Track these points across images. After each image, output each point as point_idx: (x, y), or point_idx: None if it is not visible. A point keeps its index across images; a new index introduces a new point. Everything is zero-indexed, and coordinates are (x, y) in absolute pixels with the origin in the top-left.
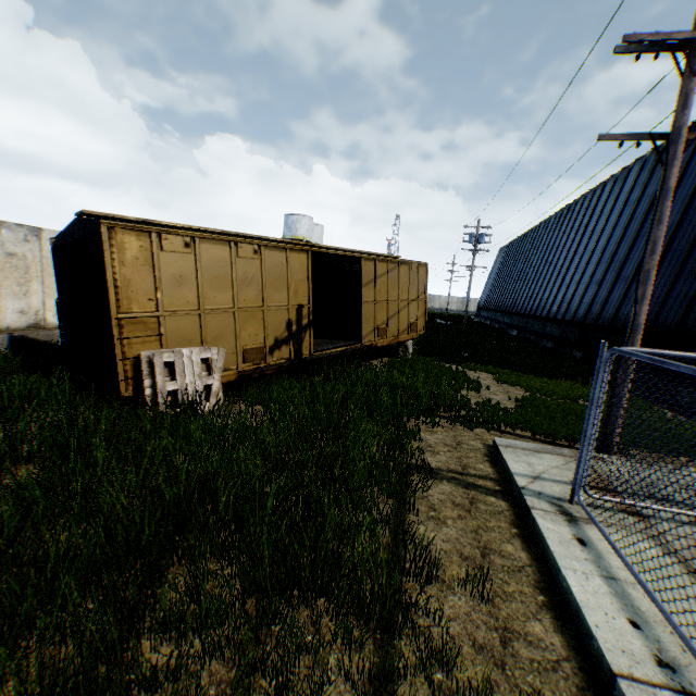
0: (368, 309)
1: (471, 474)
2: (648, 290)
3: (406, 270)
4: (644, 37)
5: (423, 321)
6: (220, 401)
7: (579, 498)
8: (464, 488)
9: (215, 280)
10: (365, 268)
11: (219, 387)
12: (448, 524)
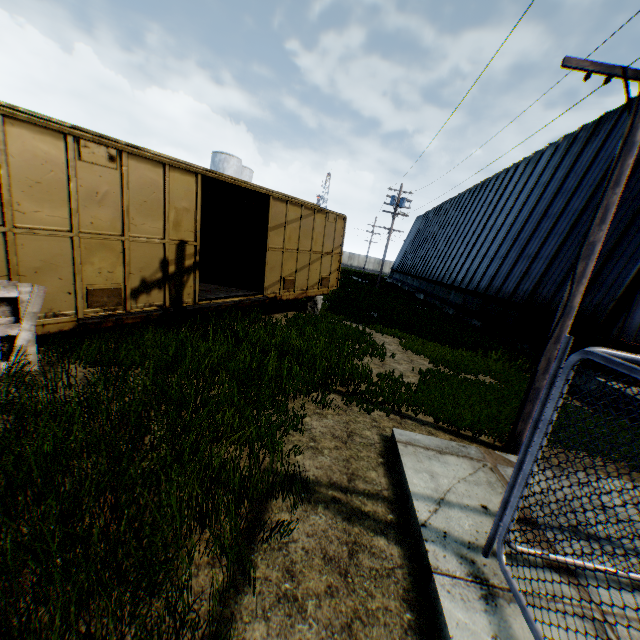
0: (274, 257)
1: (358, 490)
2: (590, 268)
3: (322, 219)
4: None
5: (336, 277)
6: (32, 360)
7: (501, 558)
8: (346, 520)
9: (38, 186)
10: (275, 209)
11: (31, 340)
12: (307, 612)
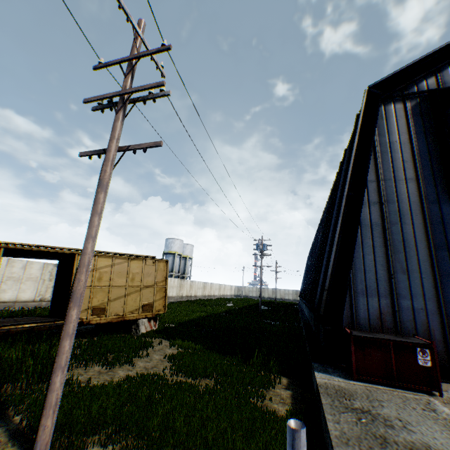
0: None
1: None
2: (84, 259)
3: (139, 264)
4: (93, 98)
5: (163, 303)
6: None
7: None
8: None
9: None
10: None
11: None
12: None
